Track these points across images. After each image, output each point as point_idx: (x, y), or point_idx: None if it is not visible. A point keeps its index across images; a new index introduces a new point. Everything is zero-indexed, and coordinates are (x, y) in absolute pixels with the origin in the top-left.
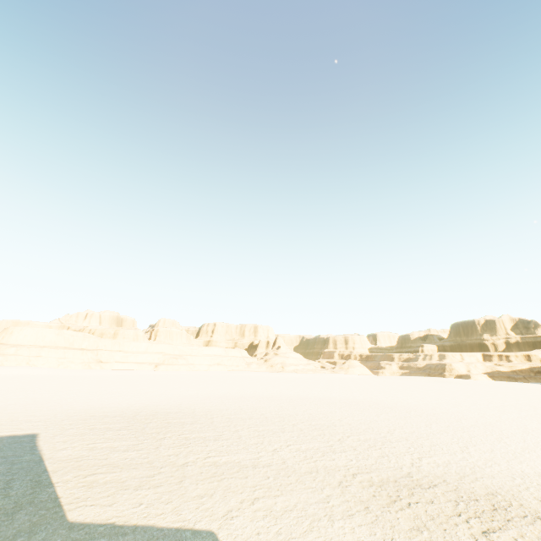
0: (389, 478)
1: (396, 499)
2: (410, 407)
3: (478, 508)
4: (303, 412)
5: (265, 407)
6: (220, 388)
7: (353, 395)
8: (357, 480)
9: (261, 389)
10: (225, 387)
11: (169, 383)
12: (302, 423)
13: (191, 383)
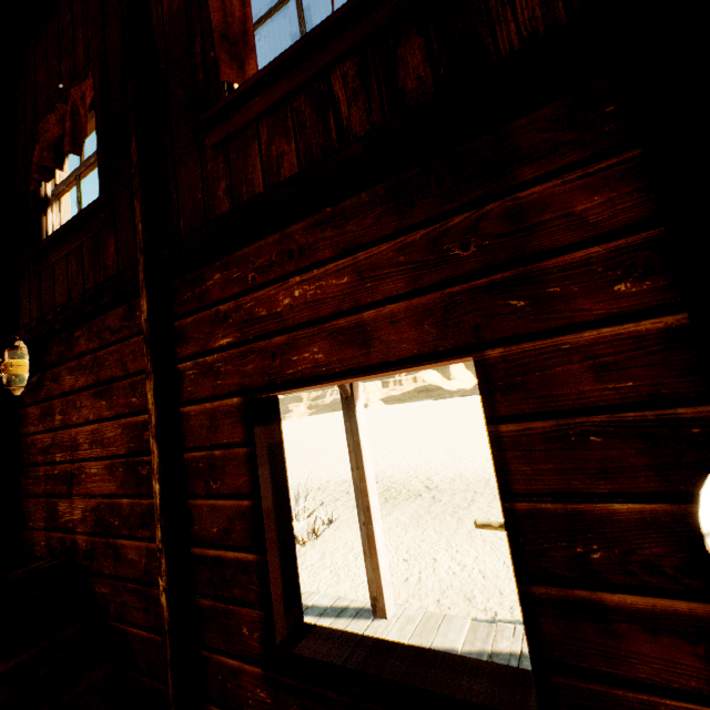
0: None
1: None
2: None
3: None
4: None
5: None
6: None
7: None
8: None
9: None
10: None
11: None
12: None
13: None
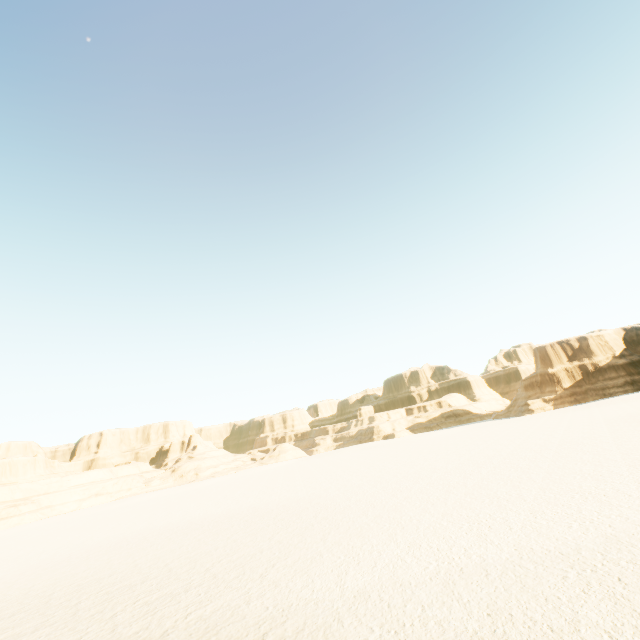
0: None
1: None
2: (288, 506)
3: None
4: (129, 564)
5: (78, 572)
6: (51, 548)
7: (245, 502)
8: None
9: (123, 528)
10: (63, 543)
11: None
12: (97, 593)
13: (10, 550)
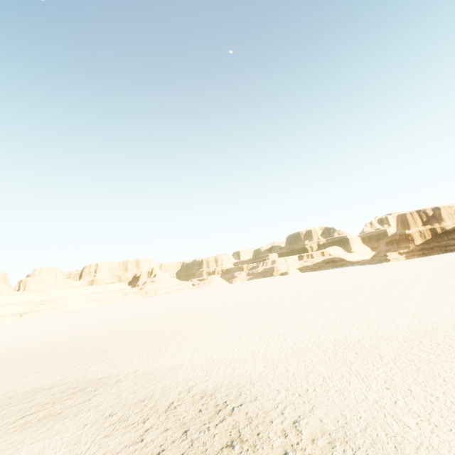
0: (37, 387)
1: (4, 406)
2: (197, 310)
3: (62, 395)
4: (92, 335)
5: (64, 338)
6: (58, 326)
7: (175, 307)
8: (2, 397)
9: (100, 318)
10: (65, 324)
11: (10, 332)
12: (67, 348)
13: (36, 327)
